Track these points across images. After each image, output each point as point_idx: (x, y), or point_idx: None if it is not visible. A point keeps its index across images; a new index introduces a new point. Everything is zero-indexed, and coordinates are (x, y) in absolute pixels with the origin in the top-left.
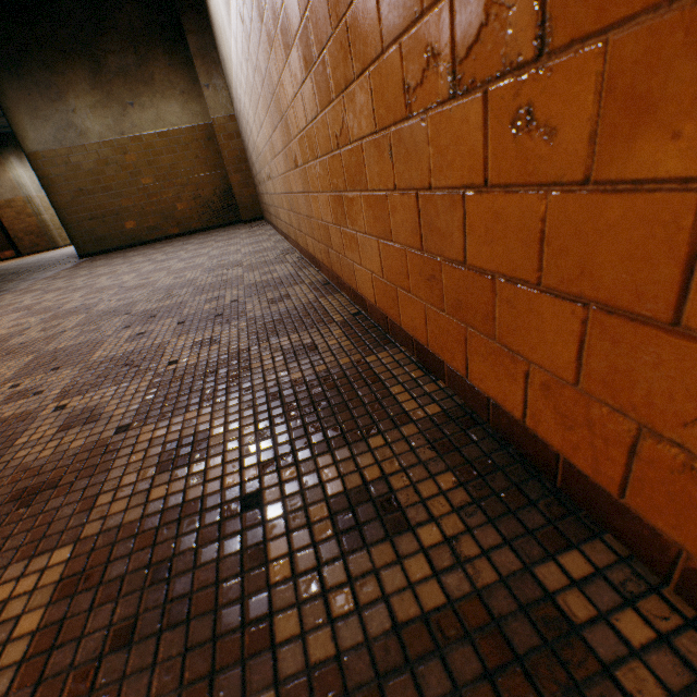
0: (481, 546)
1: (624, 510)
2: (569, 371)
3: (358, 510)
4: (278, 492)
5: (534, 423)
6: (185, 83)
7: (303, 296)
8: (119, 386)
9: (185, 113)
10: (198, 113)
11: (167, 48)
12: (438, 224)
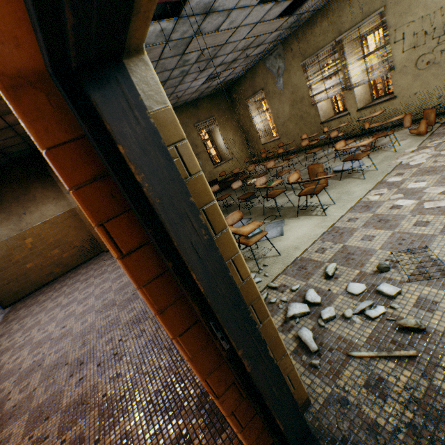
0: (207, 439)
1: None
2: None
3: (180, 441)
4: None
5: None
6: (55, 193)
7: (151, 329)
8: (85, 418)
9: (58, 207)
10: (65, 205)
11: (40, 180)
12: None
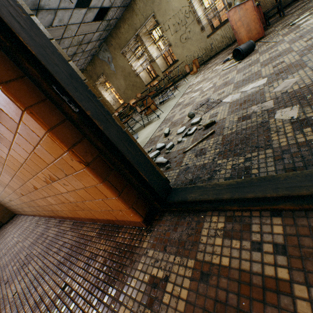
0: (109, 245)
1: (120, 220)
2: (100, 208)
3: (88, 262)
4: (70, 278)
5: (107, 218)
6: None
7: (54, 231)
8: None
9: None
10: None
11: None
12: (69, 197)
